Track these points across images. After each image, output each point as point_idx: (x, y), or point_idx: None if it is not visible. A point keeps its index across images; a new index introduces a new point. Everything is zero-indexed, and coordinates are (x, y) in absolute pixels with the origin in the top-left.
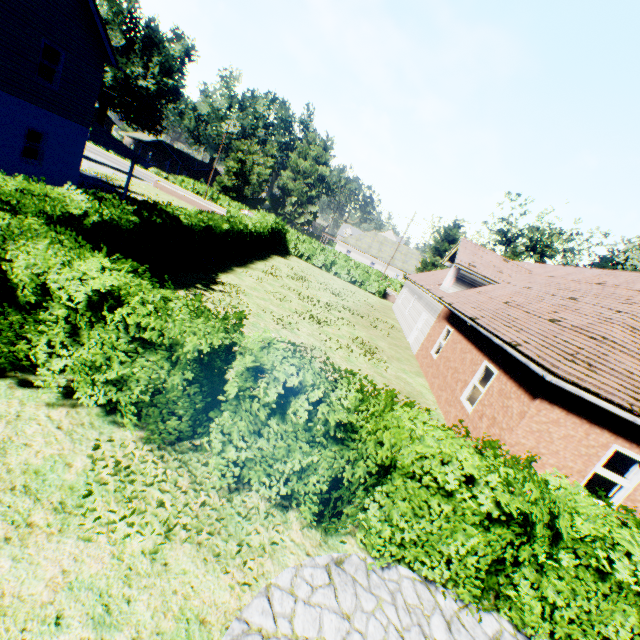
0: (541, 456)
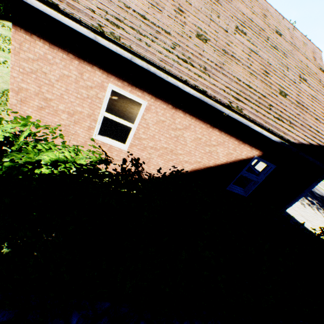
0: (51, 103)
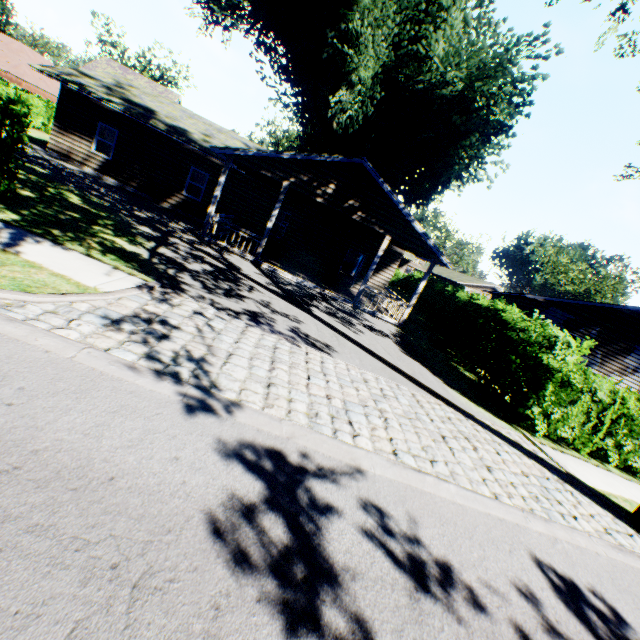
0: None
